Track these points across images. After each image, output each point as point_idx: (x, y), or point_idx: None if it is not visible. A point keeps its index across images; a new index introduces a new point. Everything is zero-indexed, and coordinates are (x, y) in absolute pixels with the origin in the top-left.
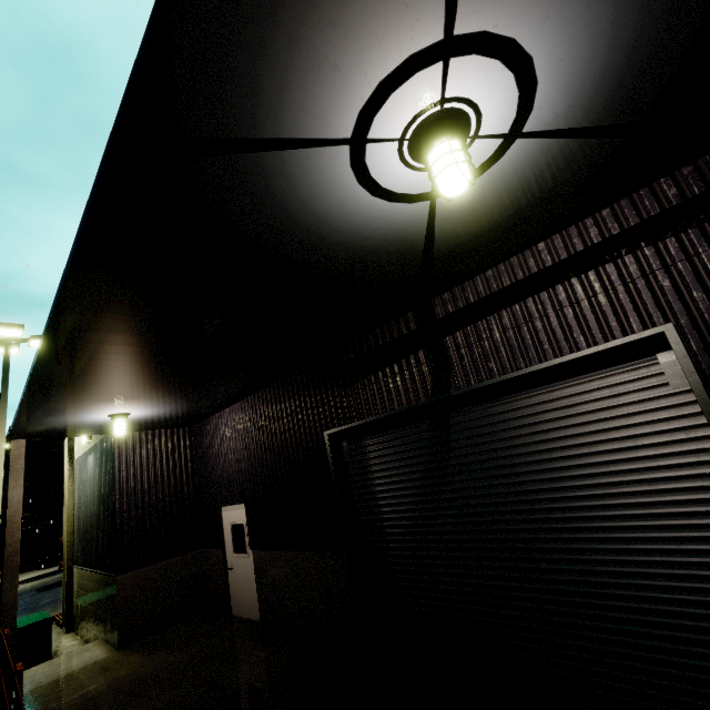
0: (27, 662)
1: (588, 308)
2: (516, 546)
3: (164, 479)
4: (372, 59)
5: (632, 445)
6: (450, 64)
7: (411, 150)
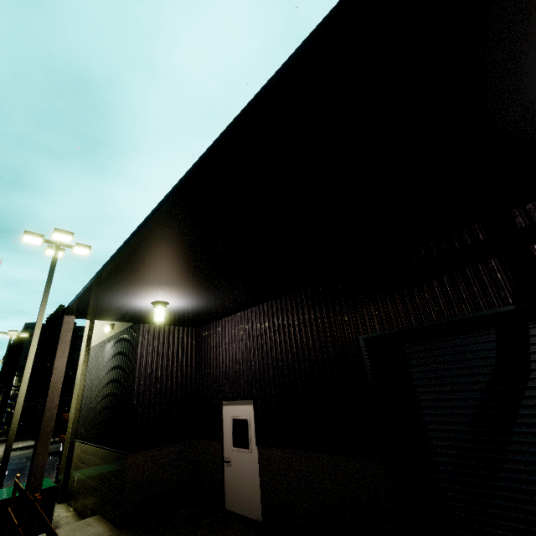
0: None
1: None
2: None
3: (174, 370)
4: None
5: None
6: None
7: None
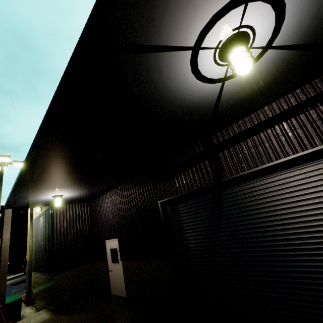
0: (8, 322)
1: (292, 136)
2: (260, 254)
3: (77, 227)
4: (212, 1)
5: (318, 201)
6: (248, 6)
7: (219, 54)
